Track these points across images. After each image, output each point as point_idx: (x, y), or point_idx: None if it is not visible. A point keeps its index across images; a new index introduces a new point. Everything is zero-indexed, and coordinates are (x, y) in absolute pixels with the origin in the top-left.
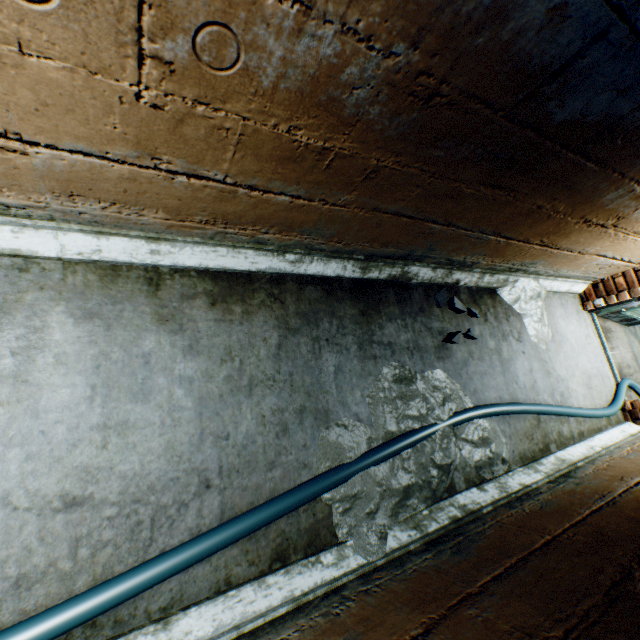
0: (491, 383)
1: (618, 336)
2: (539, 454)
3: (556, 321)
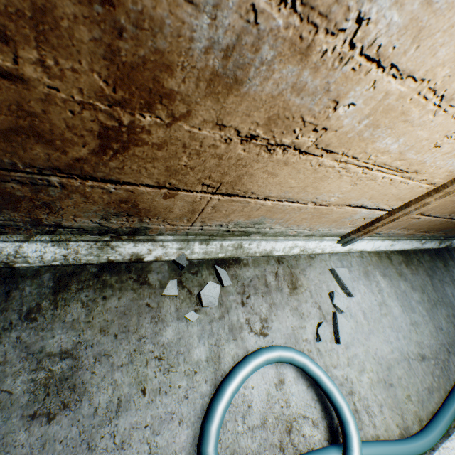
0: None
1: None
2: None
3: None
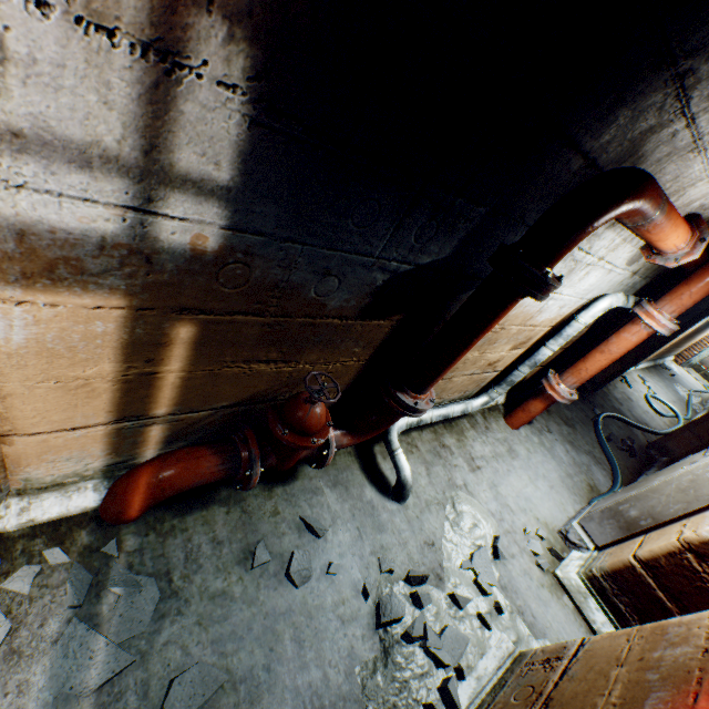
0: (684, 386)
1: (689, 371)
2: (705, 402)
3: (677, 369)
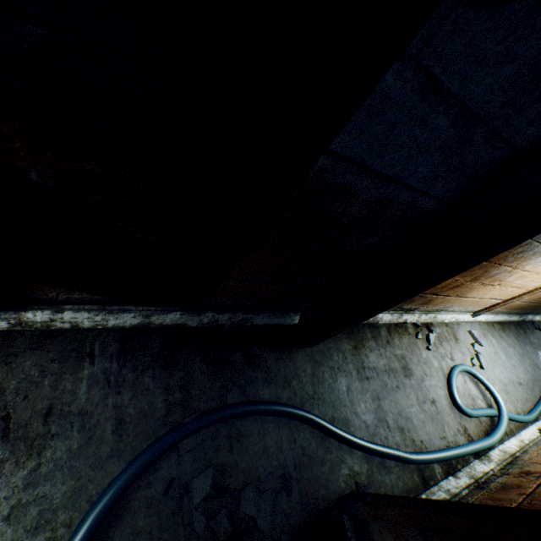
0: None
1: None
2: None
3: None
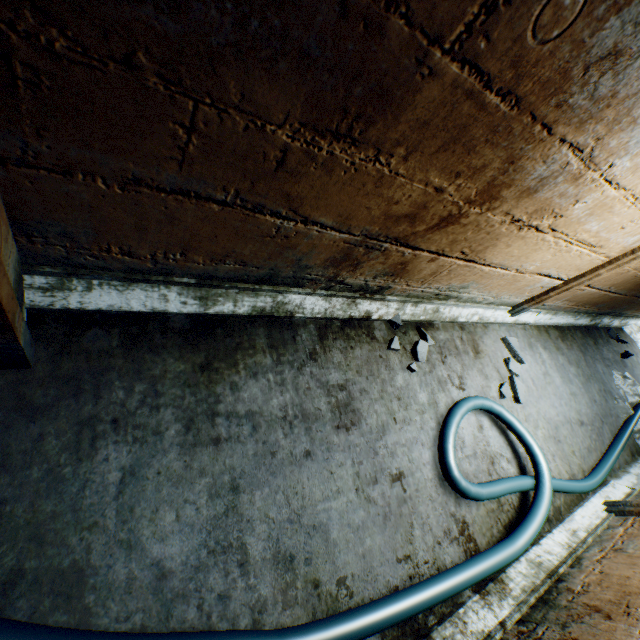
0: None
1: None
2: None
3: None
